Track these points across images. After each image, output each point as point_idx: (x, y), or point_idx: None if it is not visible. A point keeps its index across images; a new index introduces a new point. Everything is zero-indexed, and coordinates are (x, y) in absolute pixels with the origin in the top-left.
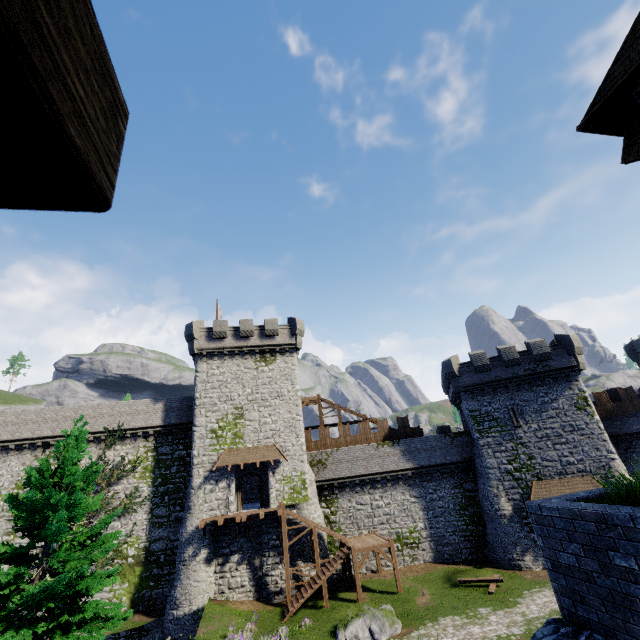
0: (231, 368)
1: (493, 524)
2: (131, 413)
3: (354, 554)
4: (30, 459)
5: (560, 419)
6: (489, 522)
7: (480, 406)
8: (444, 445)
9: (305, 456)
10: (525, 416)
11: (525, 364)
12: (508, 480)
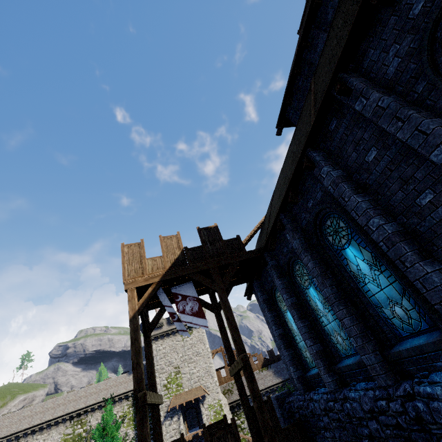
0: (169, 343)
1: None
2: (117, 385)
3: None
4: (63, 429)
5: None
6: None
7: None
8: None
9: (219, 389)
10: None
11: None
12: None
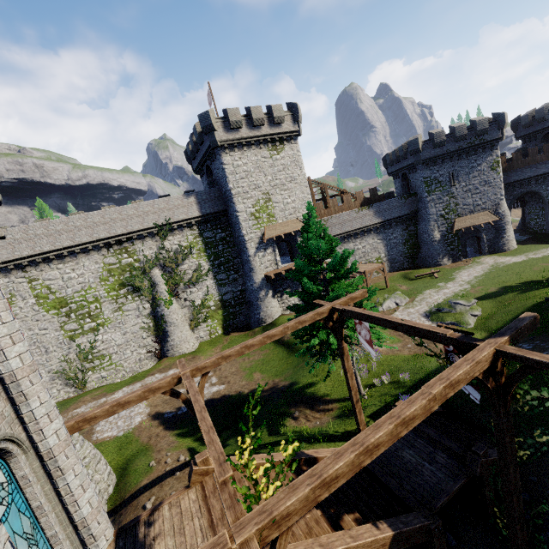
0: (251, 158)
1: (427, 246)
2: (170, 209)
3: (366, 274)
4: (100, 258)
5: (480, 178)
6: (425, 246)
7: (431, 174)
8: (400, 204)
9: None
10: (459, 178)
11: (468, 139)
12: (441, 220)
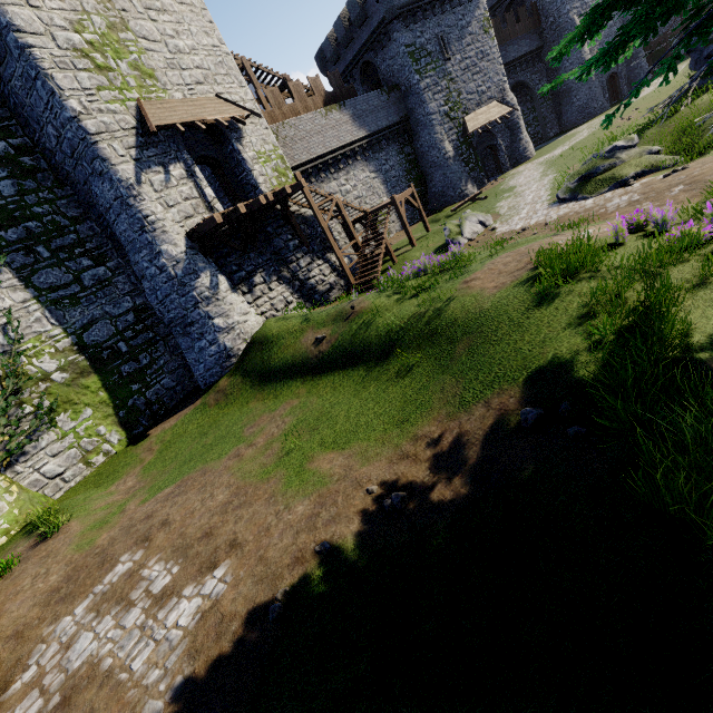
0: None
1: (442, 171)
2: None
3: (398, 203)
4: None
5: (475, 46)
6: (437, 171)
7: (415, 38)
8: (384, 104)
9: (266, 121)
10: (451, 46)
11: None
12: (447, 123)
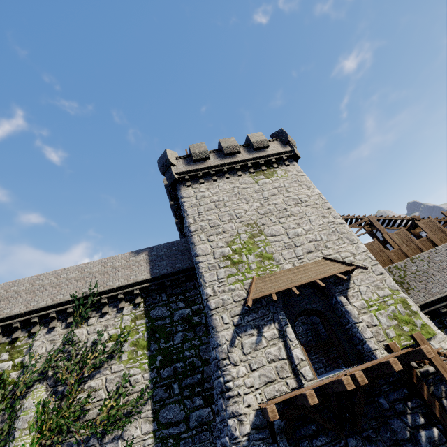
0: (224, 187)
1: None
2: (106, 272)
3: None
4: None
5: None
6: None
7: None
8: None
9: (380, 266)
10: None
11: None
12: None
